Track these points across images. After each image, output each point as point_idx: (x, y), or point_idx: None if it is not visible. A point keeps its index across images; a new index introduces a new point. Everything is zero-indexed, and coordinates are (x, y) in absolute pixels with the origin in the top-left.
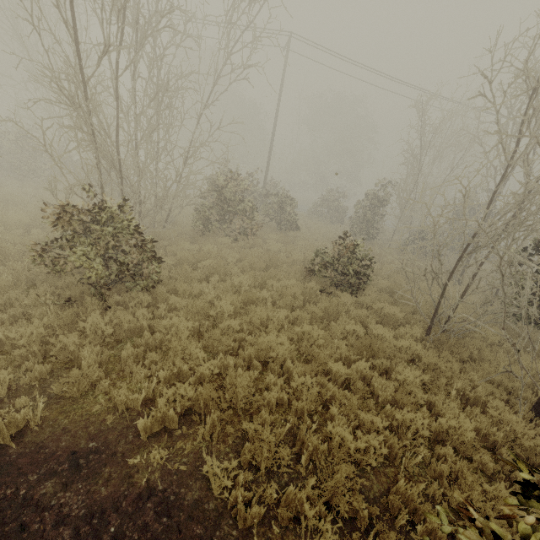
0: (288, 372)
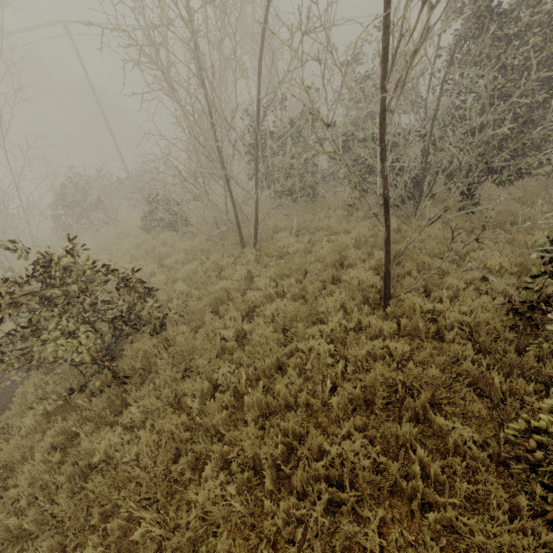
0: None
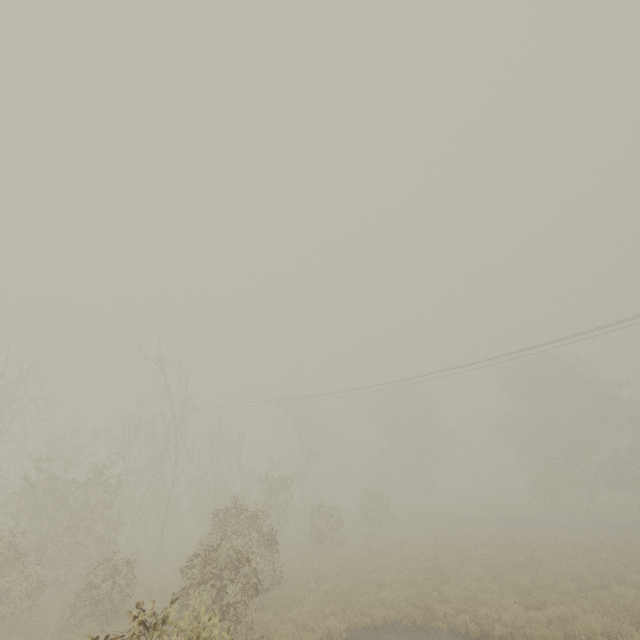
0: None
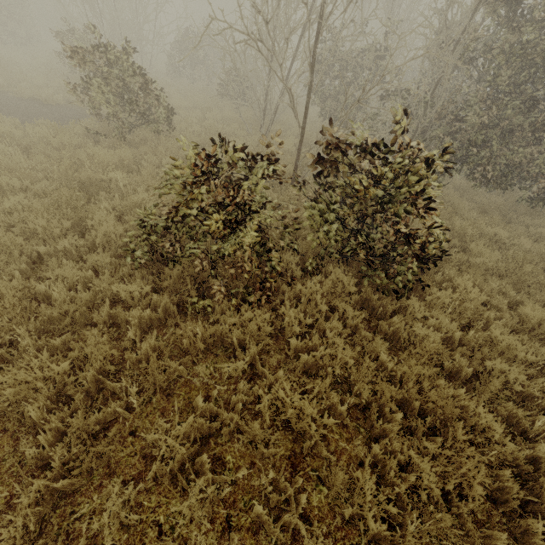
0: None
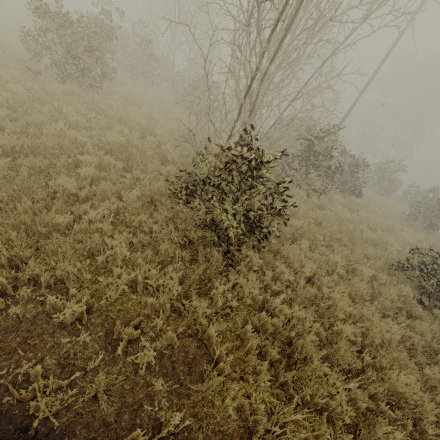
0: (420, 435)
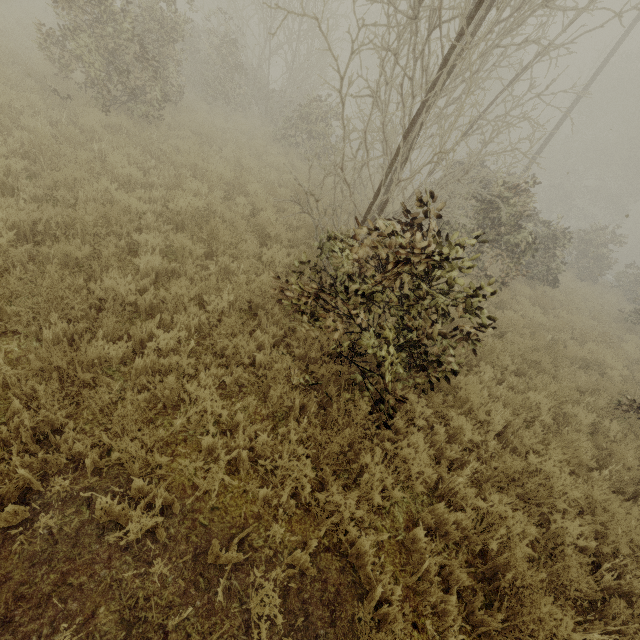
0: None
